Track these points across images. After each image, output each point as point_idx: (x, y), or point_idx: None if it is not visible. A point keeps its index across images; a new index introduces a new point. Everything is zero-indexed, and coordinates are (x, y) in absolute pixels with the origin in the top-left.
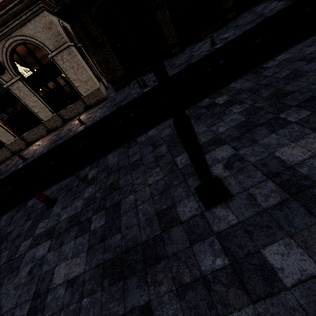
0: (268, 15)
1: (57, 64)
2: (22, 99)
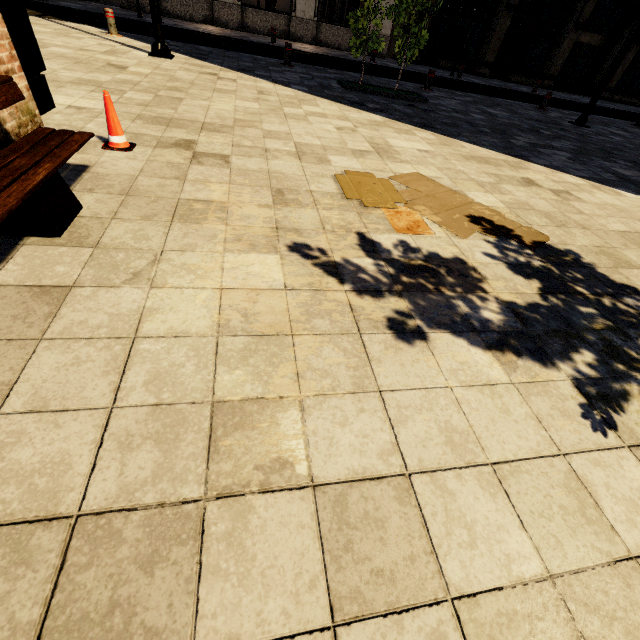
0: (585, 102)
1: None
2: None
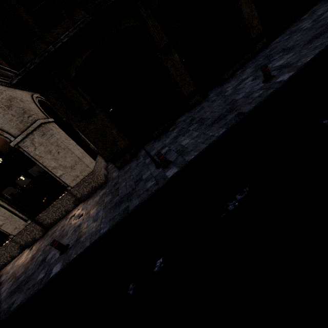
0: None
1: (26, 152)
2: None
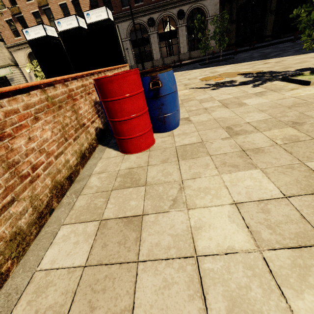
0: None
1: (207, 24)
2: (179, 36)
